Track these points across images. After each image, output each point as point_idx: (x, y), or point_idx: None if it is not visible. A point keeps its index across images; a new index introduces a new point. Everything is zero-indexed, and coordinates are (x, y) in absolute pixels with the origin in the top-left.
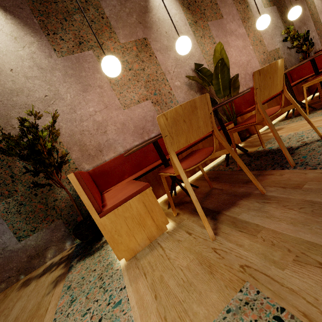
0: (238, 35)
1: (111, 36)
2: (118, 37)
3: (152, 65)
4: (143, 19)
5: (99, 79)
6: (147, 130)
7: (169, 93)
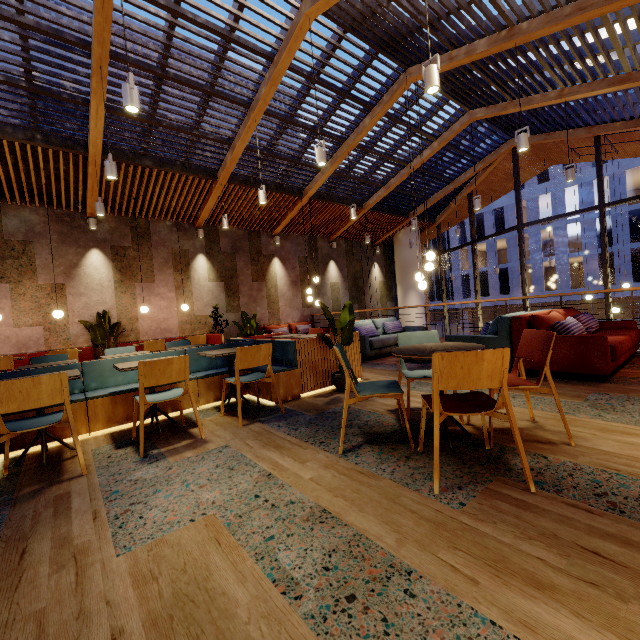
0: (165, 298)
1: (32, 278)
2: (38, 279)
3: (60, 303)
4: (69, 271)
5: (4, 303)
6: (28, 346)
7: (66, 325)
